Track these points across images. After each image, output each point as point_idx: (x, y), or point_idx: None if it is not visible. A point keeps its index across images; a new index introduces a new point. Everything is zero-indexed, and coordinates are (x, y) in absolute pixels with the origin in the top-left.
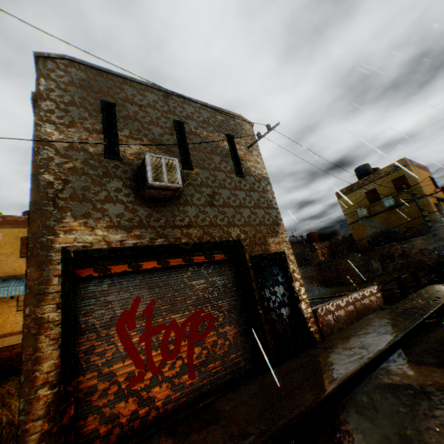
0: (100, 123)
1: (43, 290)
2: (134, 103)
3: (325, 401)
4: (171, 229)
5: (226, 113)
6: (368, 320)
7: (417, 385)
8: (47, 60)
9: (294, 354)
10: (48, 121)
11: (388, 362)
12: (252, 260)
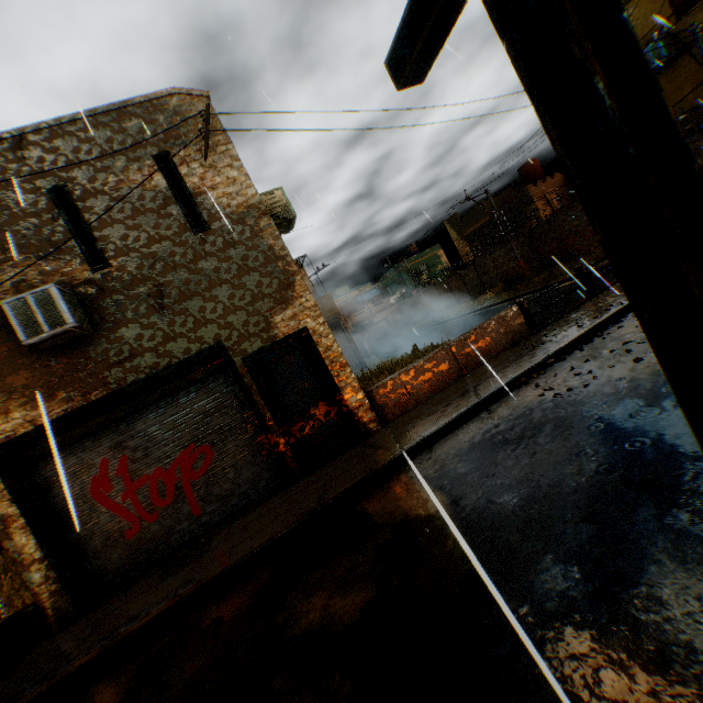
0: None
1: None
2: None
3: (275, 541)
4: (107, 372)
5: (143, 104)
6: (468, 380)
7: (371, 517)
8: None
9: (331, 458)
10: None
11: (399, 471)
12: (246, 363)
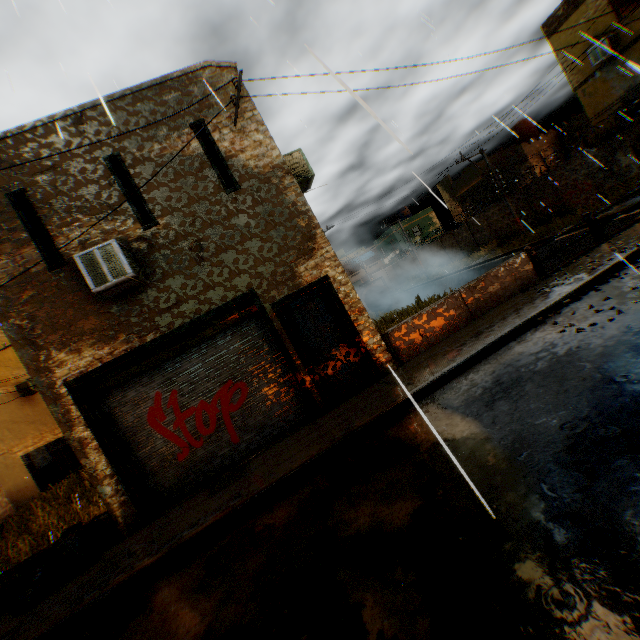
0: (25, 228)
1: (69, 419)
2: (46, 168)
3: (312, 463)
4: (158, 317)
5: (180, 78)
6: (479, 323)
7: (402, 441)
8: None
9: (352, 395)
10: None
11: (422, 403)
12: (275, 309)
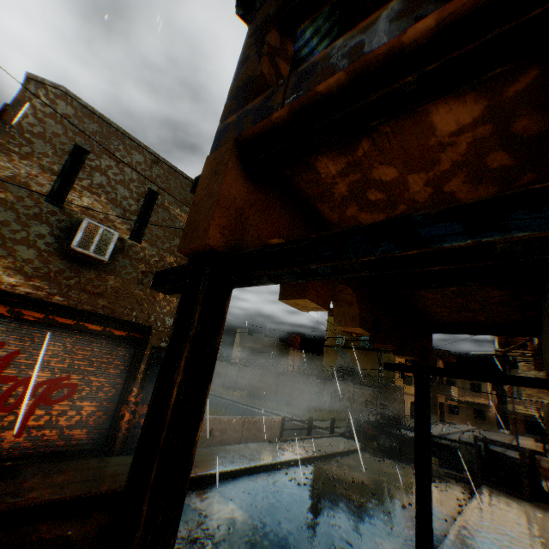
0: (62, 165)
1: None
2: (114, 157)
3: (111, 493)
4: (79, 291)
5: None
6: (244, 447)
7: (193, 506)
8: (39, 84)
9: None
10: (3, 145)
11: (204, 485)
12: (152, 350)
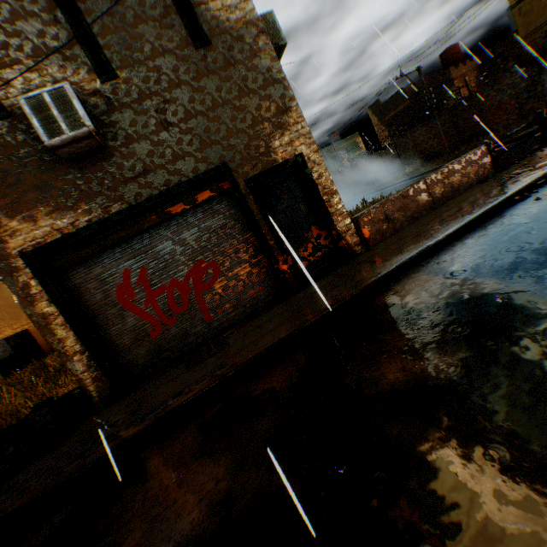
0: None
1: (29, 293)
2: None
3: (301, 332)
4: (123, 186)
5: None
6: (443, 209)
7: (403, 305)
8: None
9: (323, 276)
10: None
11: (408, 274)
12: (248, 185)
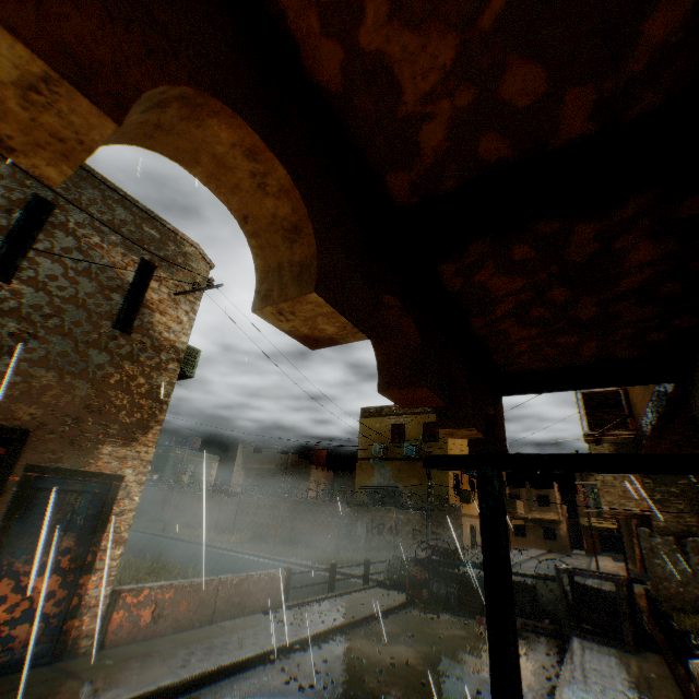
0: None
1: None
2: None
3: None
4: None
5: (171, 230)
6: (216, 629)
7: None
8: None
9: None
10: None
11: None
12: (30, 473)
